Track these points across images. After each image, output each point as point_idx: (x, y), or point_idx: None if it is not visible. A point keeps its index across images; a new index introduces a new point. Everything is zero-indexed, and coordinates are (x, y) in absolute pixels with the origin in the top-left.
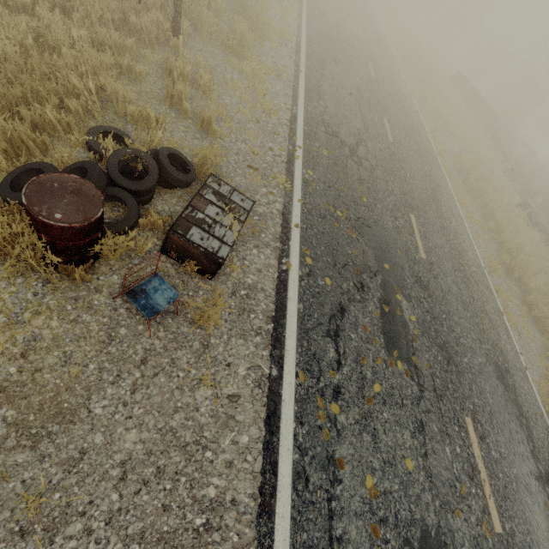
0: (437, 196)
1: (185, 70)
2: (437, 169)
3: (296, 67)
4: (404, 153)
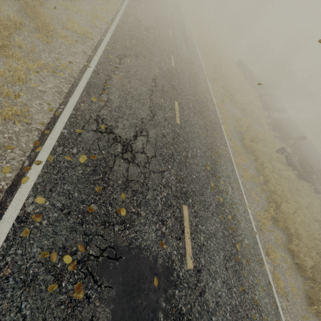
0: (217, 168)
1: None
2: (219, 138)
3: (87, 62)
4: (189, 131)
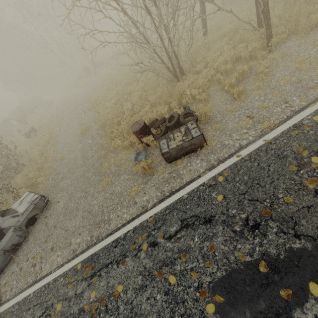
0: None
1: (244, 69)
2: None
3: None
4: None
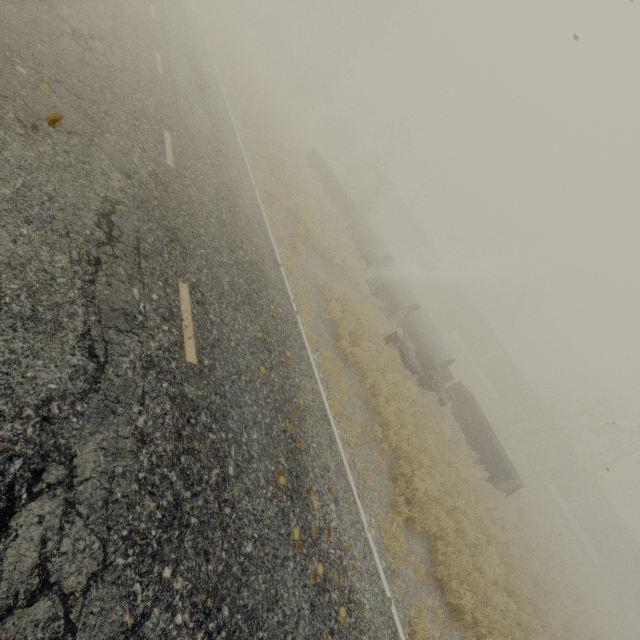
0: (301, 462)
1: None
2: (297, 358)
3: None
4: (227, 377)
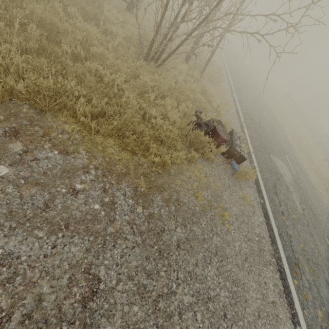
0: (291, 149)
1: (209, 91)
2: (287, 137)
3: (231, 89)
4: (275, 129)
